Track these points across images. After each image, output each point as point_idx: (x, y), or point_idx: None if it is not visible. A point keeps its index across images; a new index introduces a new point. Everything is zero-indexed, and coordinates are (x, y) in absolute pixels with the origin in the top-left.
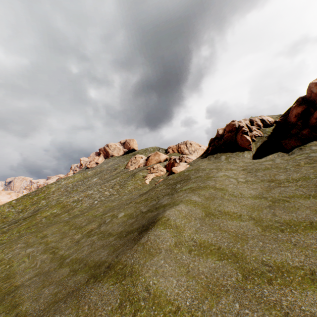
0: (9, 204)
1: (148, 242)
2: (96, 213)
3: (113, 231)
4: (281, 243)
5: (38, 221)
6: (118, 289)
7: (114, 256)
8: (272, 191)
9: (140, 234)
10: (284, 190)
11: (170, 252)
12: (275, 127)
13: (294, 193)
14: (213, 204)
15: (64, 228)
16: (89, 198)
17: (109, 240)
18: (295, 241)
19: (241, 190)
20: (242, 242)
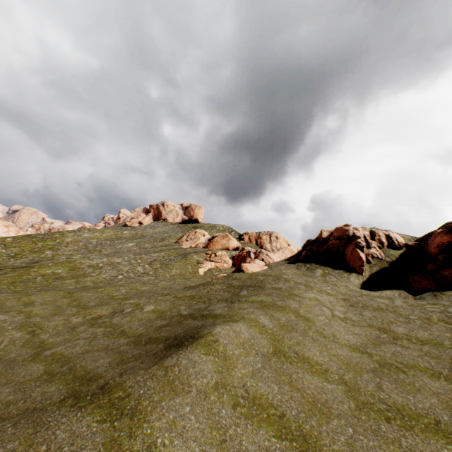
0: (2, 240)
1: (175, 368)
2: (115, 294)
3: (129, 329)
4: (383, 442)
5: (31, 277)
6: (104, 434)
7: (116, 372)
8: (382, 347)
9: (167, 349)
10: (400, 351)
11: (204, 397)
12: (404, 252)
13: (416, 362)
14: (289, 338)
15: (62, 301)
16: (113, 269)
17: (119, 343)
18: (408, 448)
19: (336, 331)
20: (321, 418)
